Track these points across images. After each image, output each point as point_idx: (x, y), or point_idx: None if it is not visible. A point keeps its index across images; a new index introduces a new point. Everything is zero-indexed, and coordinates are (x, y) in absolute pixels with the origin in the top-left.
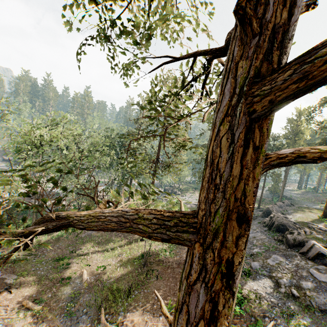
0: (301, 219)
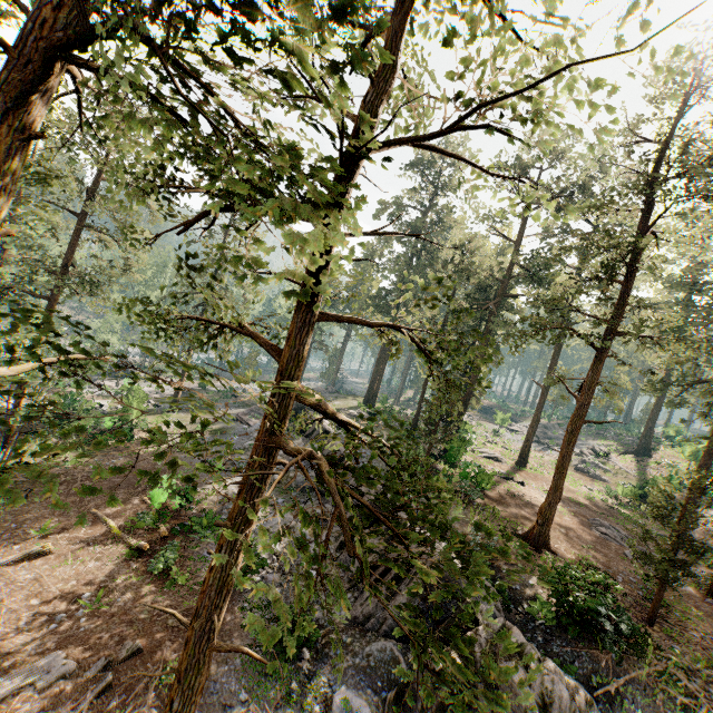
0: (336, 407)
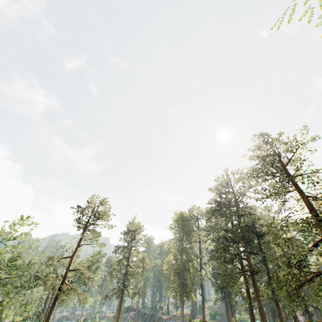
0: None
